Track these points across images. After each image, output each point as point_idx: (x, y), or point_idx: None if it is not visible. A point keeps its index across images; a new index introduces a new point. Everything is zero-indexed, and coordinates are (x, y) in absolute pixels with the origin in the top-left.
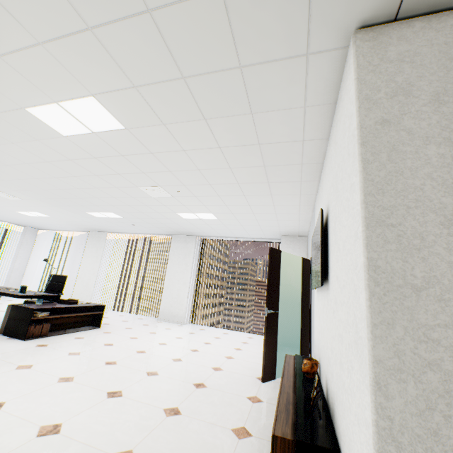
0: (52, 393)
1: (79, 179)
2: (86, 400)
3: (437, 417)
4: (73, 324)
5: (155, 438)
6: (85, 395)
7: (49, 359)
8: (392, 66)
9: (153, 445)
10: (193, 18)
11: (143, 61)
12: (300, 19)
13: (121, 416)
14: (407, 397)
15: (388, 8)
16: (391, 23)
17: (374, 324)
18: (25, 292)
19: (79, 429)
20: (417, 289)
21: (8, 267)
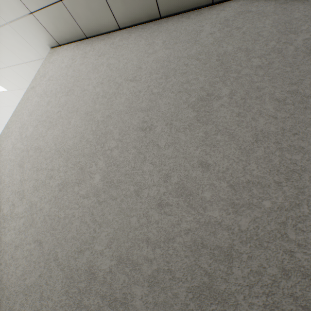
0: None
1: None
2: None
3: None
4: None
5: None
6: None
7: None
8: (49, 64)
9: None
10: None
11: None
12: (26, 44)
13: None
14: None
15: (52, 41)
16: (60, 46)
17: None
18: None
19: None
20: None
21: None
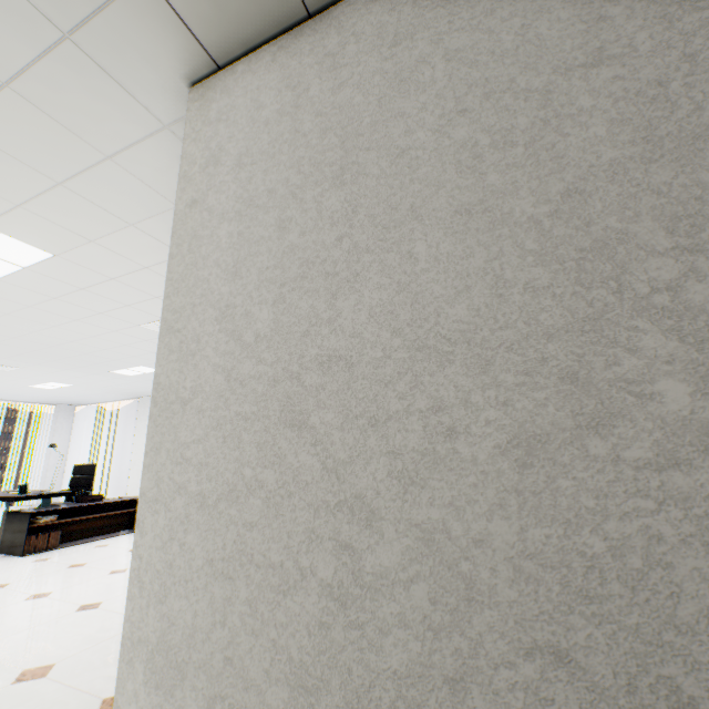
0: (7, 613)
1: (62, 329)
2: (45, 616)
3: (175, 548)
4: (103, 529)
5: (97, 650)
6: (49, 611)
7: (37, 574)
8: (211, 129)
9: (88, 657)
10: (8, 120)
11: (1, 176)
12: (118, 93)
13: (75, 630)
14: (158, 530)
15: (199, 59)
16: (219, 72)
17: (146, 452)
18: (26, 493)
19: (8, 647)
20: (186, 402)
21: (41, 465)
